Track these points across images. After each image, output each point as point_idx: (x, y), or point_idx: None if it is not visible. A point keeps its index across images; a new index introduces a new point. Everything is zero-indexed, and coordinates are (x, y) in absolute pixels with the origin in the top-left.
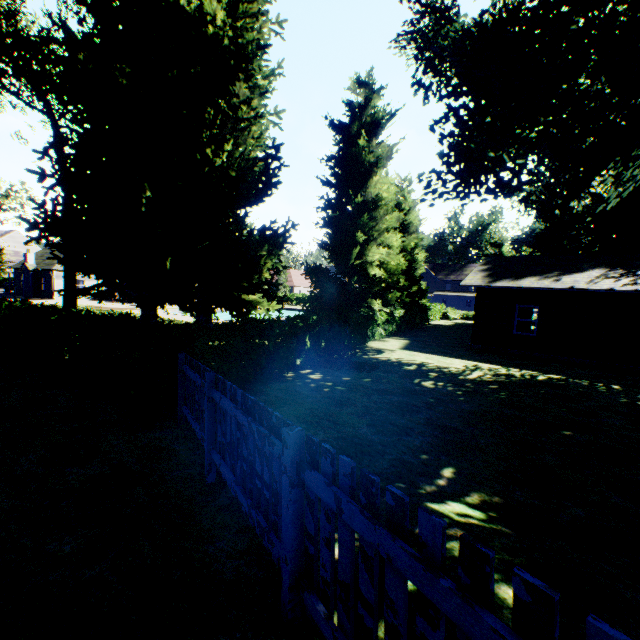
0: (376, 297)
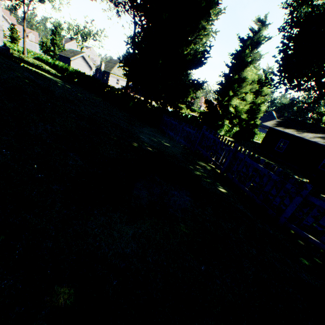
0: (228, 119)
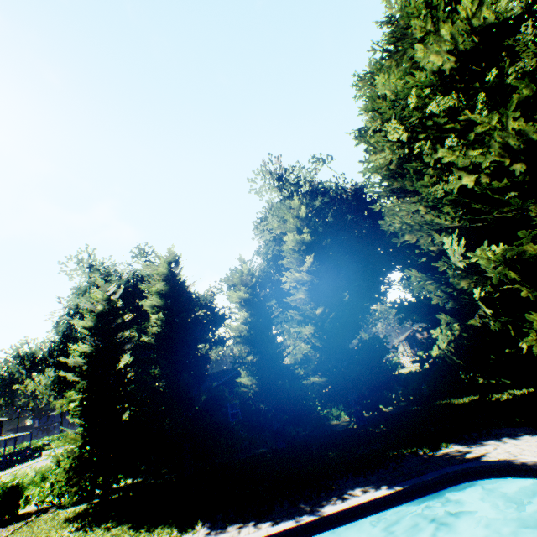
0: None
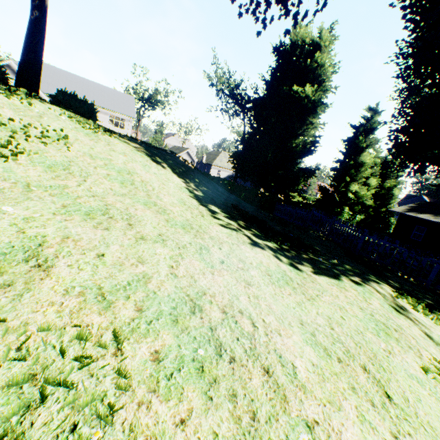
0: (348, 206)
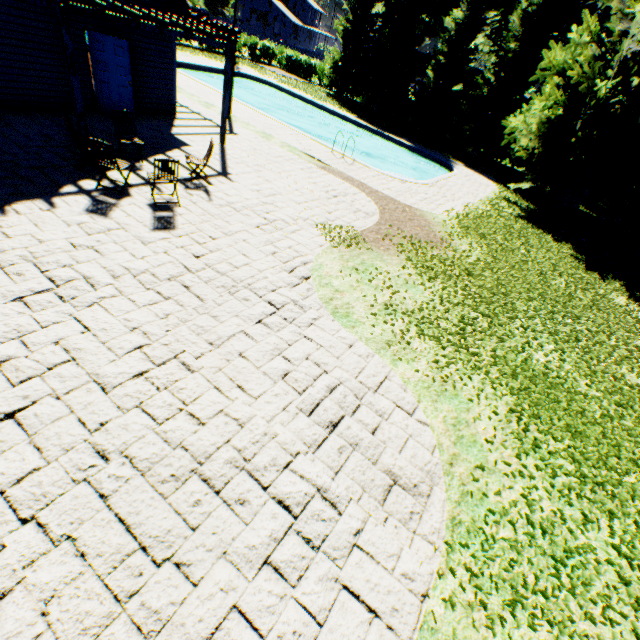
0: None
